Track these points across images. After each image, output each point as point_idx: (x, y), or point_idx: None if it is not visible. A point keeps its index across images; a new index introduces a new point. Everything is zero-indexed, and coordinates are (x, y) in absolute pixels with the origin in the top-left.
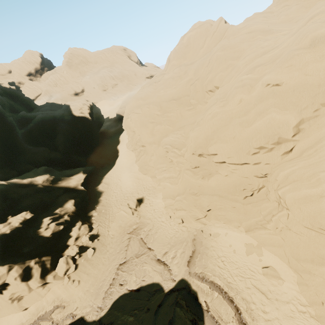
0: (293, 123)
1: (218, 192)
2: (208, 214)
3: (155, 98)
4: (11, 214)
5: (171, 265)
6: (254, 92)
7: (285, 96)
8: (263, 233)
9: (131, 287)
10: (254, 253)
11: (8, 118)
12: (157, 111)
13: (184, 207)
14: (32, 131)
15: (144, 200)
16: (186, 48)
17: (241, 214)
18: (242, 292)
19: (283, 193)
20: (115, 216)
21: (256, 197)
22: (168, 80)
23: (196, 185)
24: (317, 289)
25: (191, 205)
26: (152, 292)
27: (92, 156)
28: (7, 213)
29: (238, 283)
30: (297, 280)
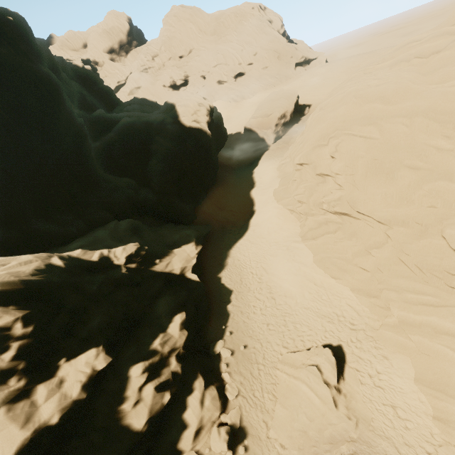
0: None
1: None
2: None
3: (436, 100)
4: (66, 351)
5: None
6: None
7: None
8: None
9: None
10: None
11: (77, 120)
12: (440, 139)
13: None
14: (112, 147)
15: (350, 357)
16: None
17: None
18: None
19: None
20: (273, 375)
21: None
22: None
23: None
24: None
25: None
26: None
27: (205, 203)
28: (59, 349)
29: None
30: None
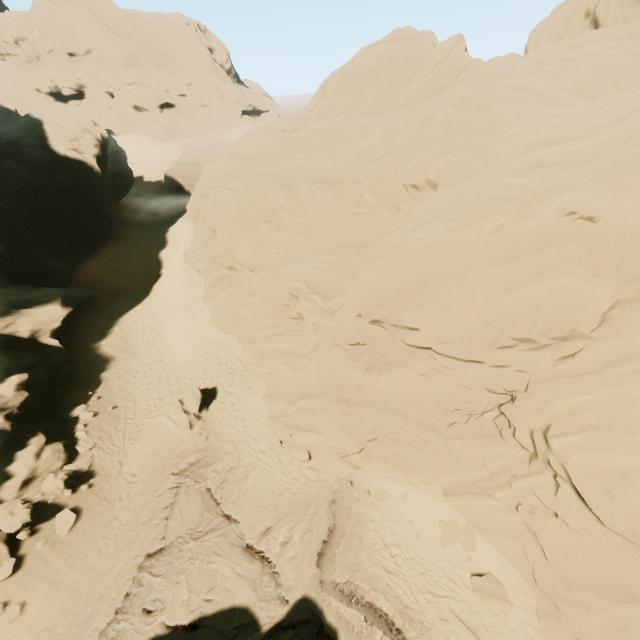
0: (605, 305)
1: (398, 405)
2: (367, 447)
3: (282, 168)
4: None
5: (280, 562)
6: (533, 220)
7: (602, 246)
8: (482, 505)
9: (175, 618)
10: (457, 541)
11: None
12: (283, 199)
13: (318, 426)
14: None
15: (221, 394)
16: (369, 76)
17: (439, 458)
18: (432, 630)
19: (567, 448)
20: (141, 424)
21: (474, 427)
22: (317, 135)
23: (352, 383)
24: (589, 638)
25: (335, 425)
26: (229, 633)
27: (90, 263)
28: None
29: (424, 607)
30: (538, 605)
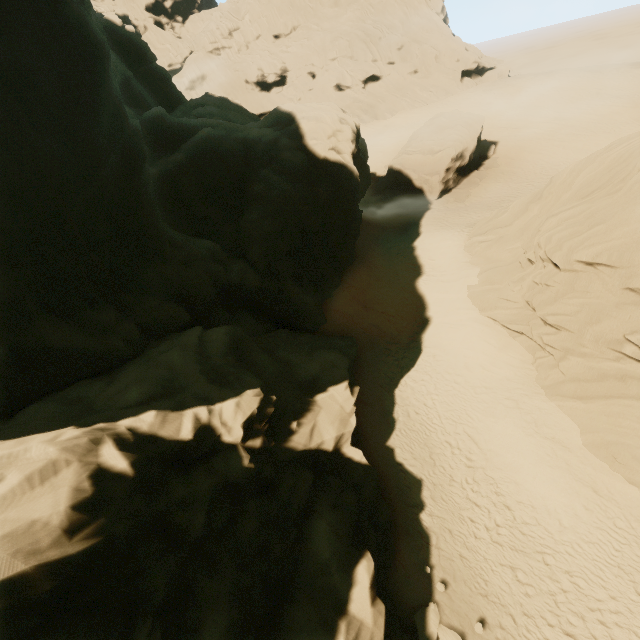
0: None
1: None
2: None
3: None
4: None
5: None
6: None
7: None
8: None
9: None
10: None
11: (129, 123)
12: None
13: None
14: (181, 180)
15: None
16: None
17: None
18: None
19: None
20: None
21: None
22: None
23: None
24: None
25: None
26: None
27: (339, 296)
28: None
29: None
30: None
